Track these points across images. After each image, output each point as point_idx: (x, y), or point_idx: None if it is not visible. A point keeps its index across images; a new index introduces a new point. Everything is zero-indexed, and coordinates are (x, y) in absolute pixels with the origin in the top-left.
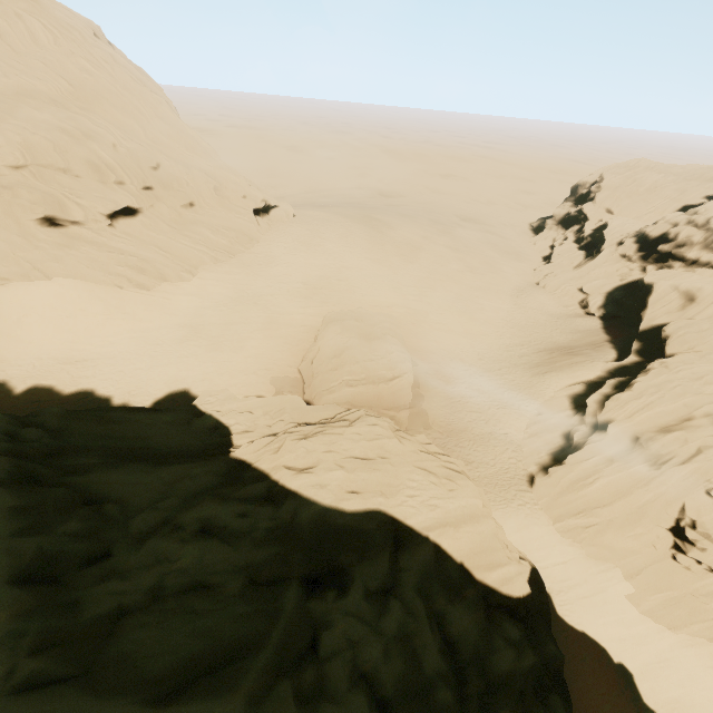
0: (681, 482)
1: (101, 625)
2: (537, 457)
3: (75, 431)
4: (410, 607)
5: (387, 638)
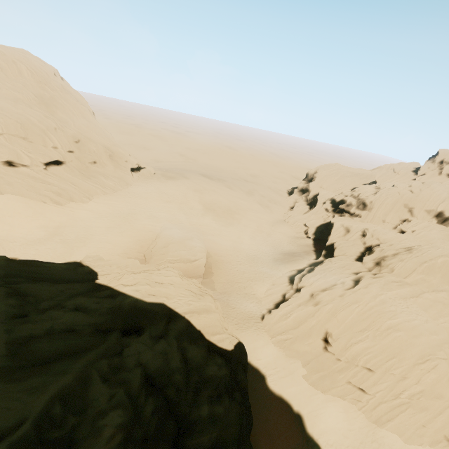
0: (327, 314)
1: (21, 340)
2: (268, 306)
3: (12, 268)
4: (170, 343)
5: (155, 352)
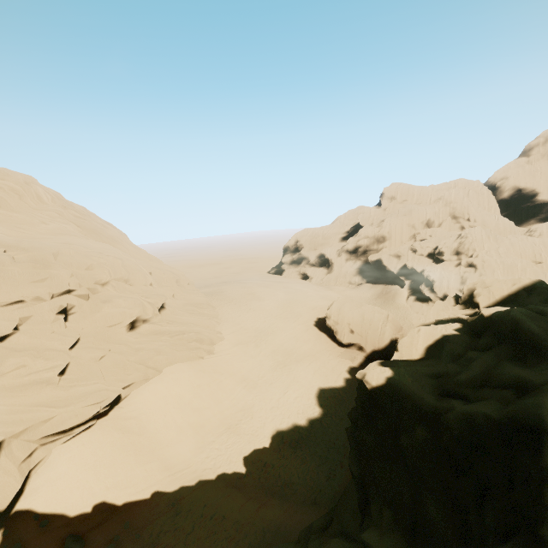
0: None
1: None
2: None
3: None
4: None
5: None
